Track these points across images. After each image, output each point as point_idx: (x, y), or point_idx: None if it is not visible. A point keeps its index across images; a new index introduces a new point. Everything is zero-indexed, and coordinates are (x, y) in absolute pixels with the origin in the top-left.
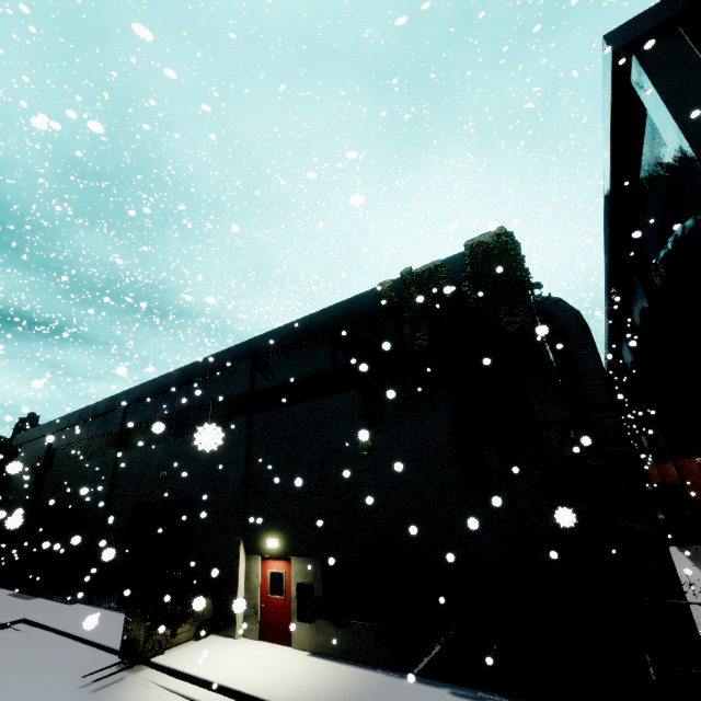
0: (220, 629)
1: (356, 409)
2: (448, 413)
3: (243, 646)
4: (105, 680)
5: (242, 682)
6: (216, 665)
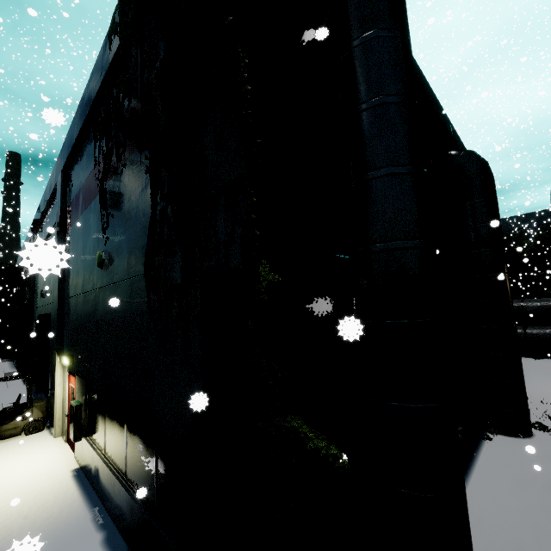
0: (50, 426)
1: (103, 213)
2: (151, 202)
3: (45, 448)
4: None
5: None
6: None
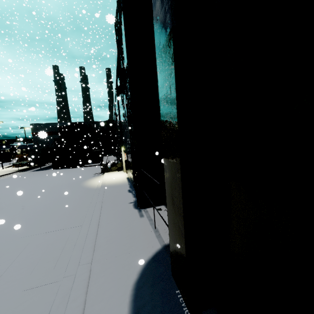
0: (123, 170)
1: (123, 100)
2: None
3: (121, 174)
4: (97, 175)
5: (105, 179)
6: (110, 176)
